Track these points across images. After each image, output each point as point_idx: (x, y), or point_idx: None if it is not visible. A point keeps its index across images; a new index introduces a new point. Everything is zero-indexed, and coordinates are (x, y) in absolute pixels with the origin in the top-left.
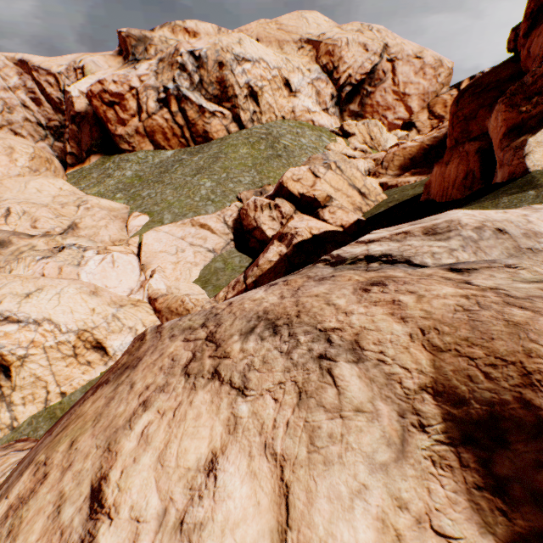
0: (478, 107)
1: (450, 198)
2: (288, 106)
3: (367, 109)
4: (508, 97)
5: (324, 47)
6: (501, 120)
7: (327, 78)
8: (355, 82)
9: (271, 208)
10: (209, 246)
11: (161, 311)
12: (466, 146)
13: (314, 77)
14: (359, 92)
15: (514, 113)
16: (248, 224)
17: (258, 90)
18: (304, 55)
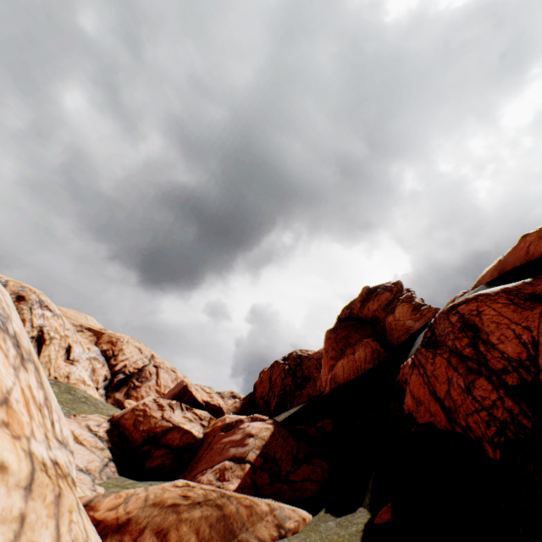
0: (349, 332)
1: (365, 369)
2: (66, 369)
3: (133, 399)
4: (402, 302)
5: (108, 337)
6: (408, 306)
7: (105, 360)
8: (129, 372)
9: (183, 407)
10: (79, 461)
11: (132, 520)
12: (364, 340)
13: (92, 355)
14: (127, 383)
15: (411, 304)
16: (151, 426)
17: (48, 338)
18: (83, 336)
